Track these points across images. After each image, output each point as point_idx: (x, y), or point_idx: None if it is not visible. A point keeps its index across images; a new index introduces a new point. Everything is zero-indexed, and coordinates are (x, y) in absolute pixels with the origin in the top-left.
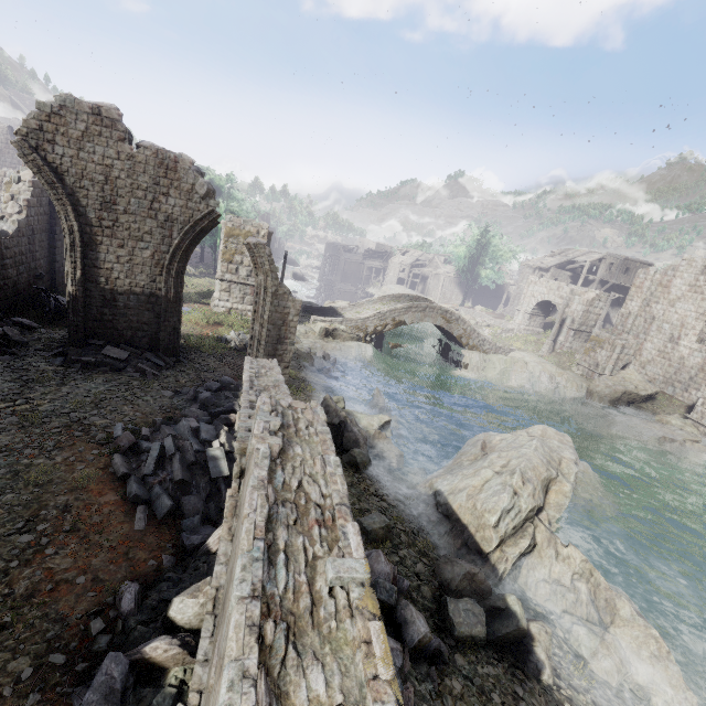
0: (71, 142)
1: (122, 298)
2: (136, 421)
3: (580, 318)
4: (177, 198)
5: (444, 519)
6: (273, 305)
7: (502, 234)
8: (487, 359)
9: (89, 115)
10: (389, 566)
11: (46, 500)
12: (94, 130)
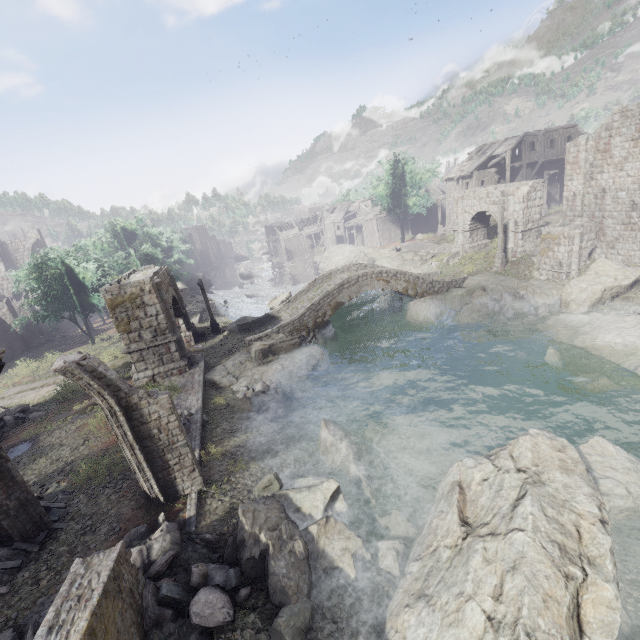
0: None
1: None
2: None
3: (522, 217)
4: None
5: None
6: (132, 419)
7: (413, 158)
8: (441, 301)
9: None
10: None
11: None
12: None
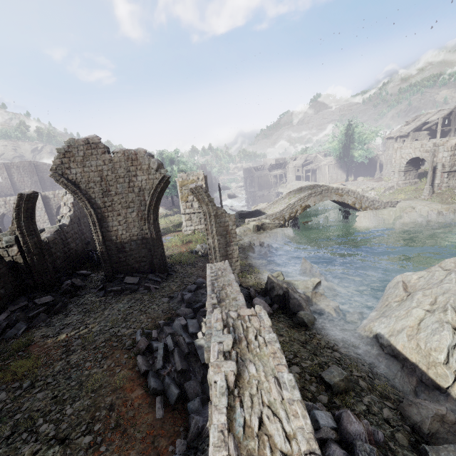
0: (78, 165)
1: (127, 245)
2: (149, 326)
3: (449, 161)
4: (142, 175)
5: (391, 358)
6: (216, 222)
7: (362, 123)
8: (379, 213)
9: (83, 145)
10: (361, 425)
11: (99, 402)
12: (88, 153)
